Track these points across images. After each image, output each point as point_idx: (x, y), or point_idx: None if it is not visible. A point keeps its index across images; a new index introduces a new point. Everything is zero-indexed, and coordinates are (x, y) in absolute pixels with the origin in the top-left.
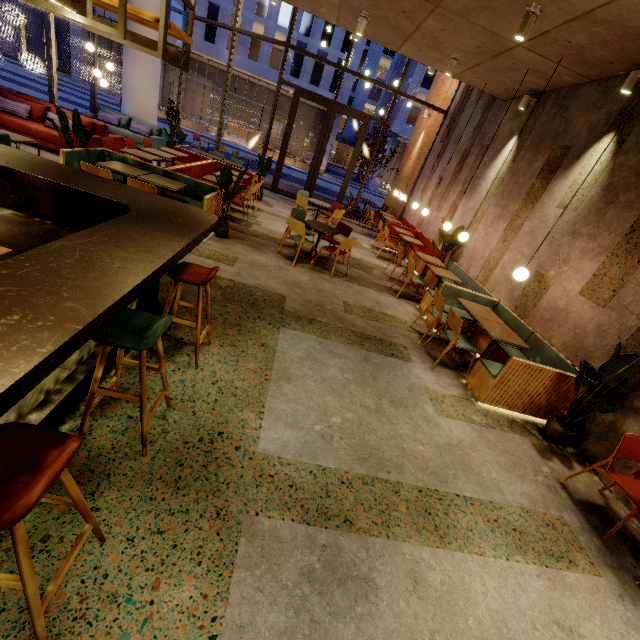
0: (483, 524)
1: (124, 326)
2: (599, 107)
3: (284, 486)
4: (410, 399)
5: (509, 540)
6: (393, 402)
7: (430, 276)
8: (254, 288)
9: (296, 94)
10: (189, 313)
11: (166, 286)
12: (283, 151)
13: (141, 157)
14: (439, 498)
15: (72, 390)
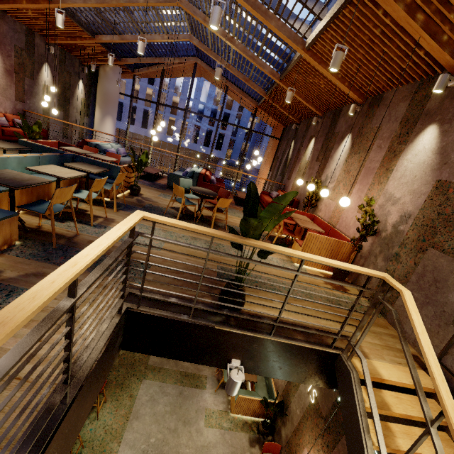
0: None
1: None
2: None
3: None
4: (194, 418)
5: None
6: (184, 422)
7: None
8: None
9: None
10: None
11: None
12: None
13: None
14: None
15: None
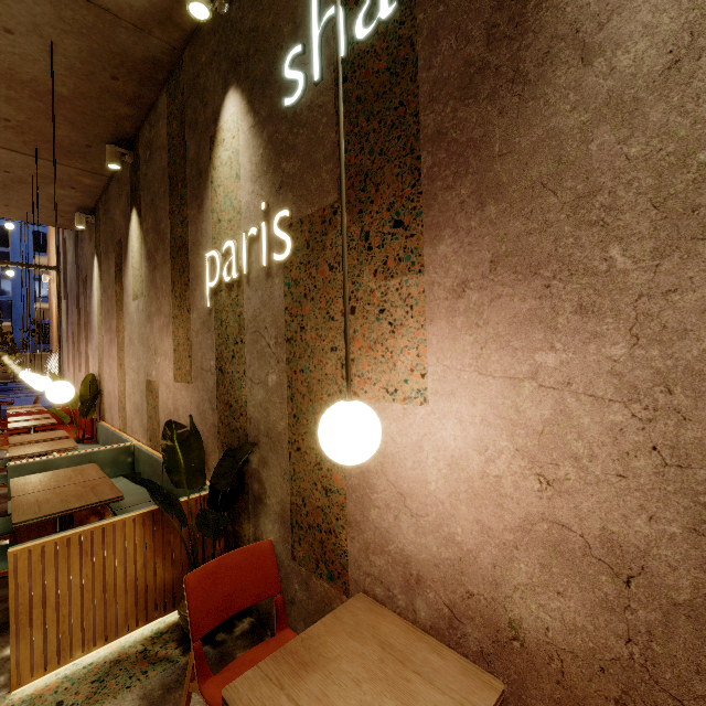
0: None
1: None
2: (121, 195)
3: None
4: None
5: None
6: None
7: None
8: None
9: None
10: None
11: None
12: None
13: None
14: None
15: None
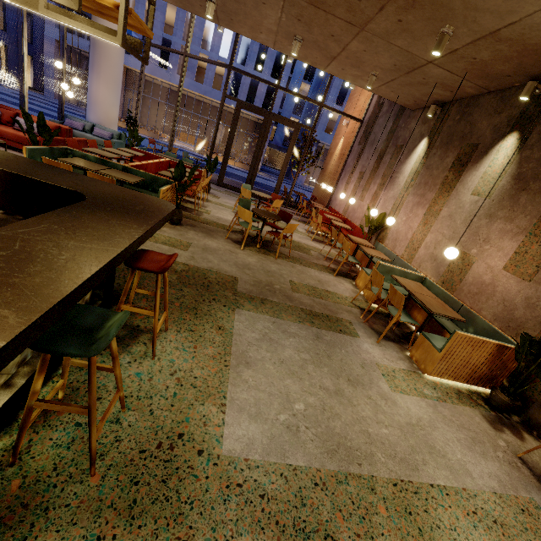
0: (464, 519)
1: (71, 326)
2: (499, 112)
3: (255, 497)
4: (365, 376)
5: (494, 537)
6: (350, 381)
7: (360, 255)
8: (208, 271)
9: (238, 106)
10: (145, 298)
11: (123, 272)
12: (227, 152)
13: (102, 155)
14: (415, 491)
15: (8, 399)
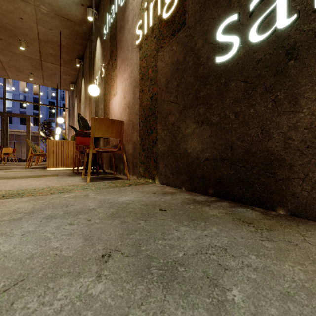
0: None
1: None
2: (81, 75)
3: None
4: None
5: None
6: None
7: None
8: None
9: None
10: None
11: None
12: None
13: None
14: None
15: None
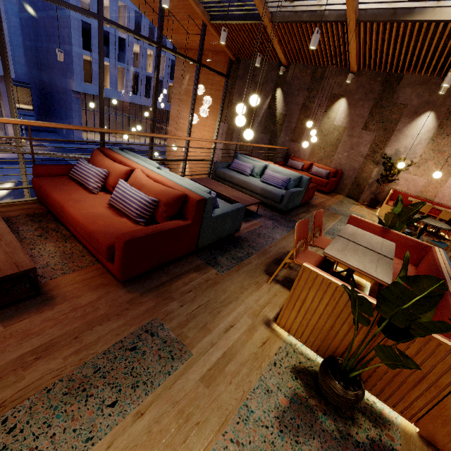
0: None
1: None
2: None
3: None
4: None
5: None
6: None
7: None
8: None
9: None
10: None
11: None
12: None
13: None
14: None
15: None
